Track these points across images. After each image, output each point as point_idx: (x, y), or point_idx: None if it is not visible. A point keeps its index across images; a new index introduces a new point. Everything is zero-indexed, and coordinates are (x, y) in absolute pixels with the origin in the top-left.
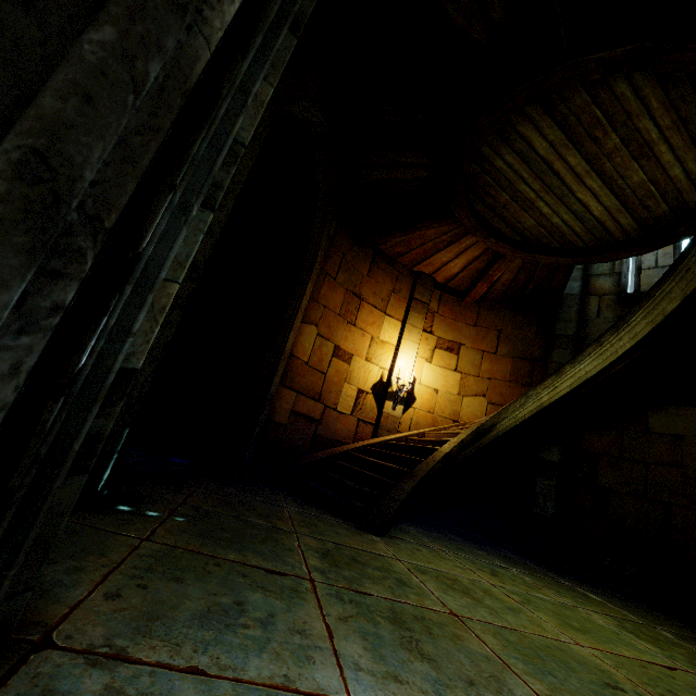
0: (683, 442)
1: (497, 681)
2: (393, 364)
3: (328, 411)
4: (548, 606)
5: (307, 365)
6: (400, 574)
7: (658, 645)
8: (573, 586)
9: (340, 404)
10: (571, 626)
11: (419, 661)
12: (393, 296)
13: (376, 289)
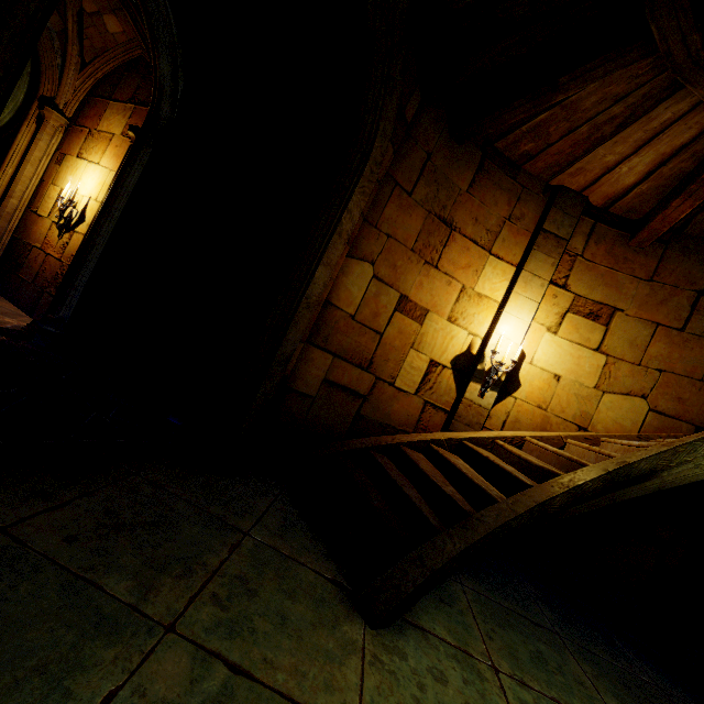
0: None
1: None
2: (490, 330)
3: (381, 386)
4: None
5: (353, 320)
6: None
7: None
8: None
9: (401, 377)
10: None
11: None
12: (507, 226)
13: (480, 214)
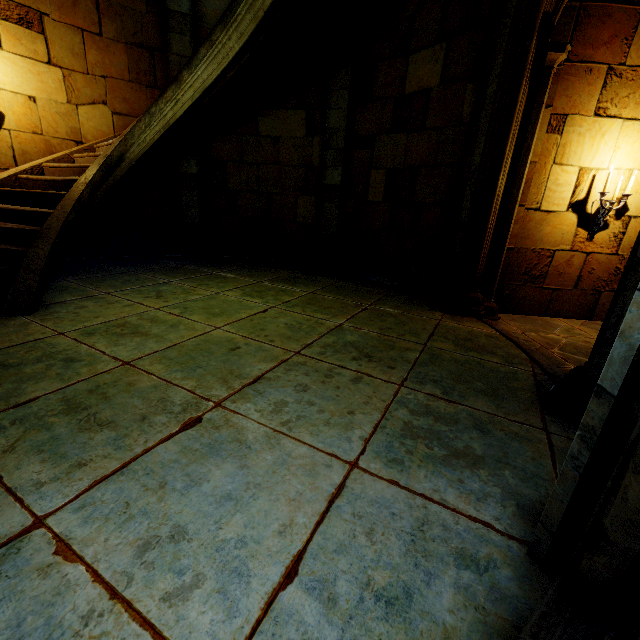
0: (280, 143)
1: (163, 401)
2: None
3: None
4: (200, 305)
5: None
6: (67, 352)
7: (262, 296)
8: (218, 273)
9: None
10: (214, 315)
11: (99, 433)
12: None
13: None
